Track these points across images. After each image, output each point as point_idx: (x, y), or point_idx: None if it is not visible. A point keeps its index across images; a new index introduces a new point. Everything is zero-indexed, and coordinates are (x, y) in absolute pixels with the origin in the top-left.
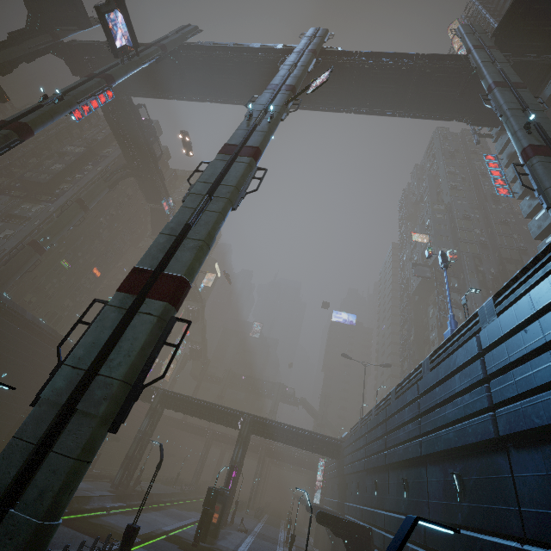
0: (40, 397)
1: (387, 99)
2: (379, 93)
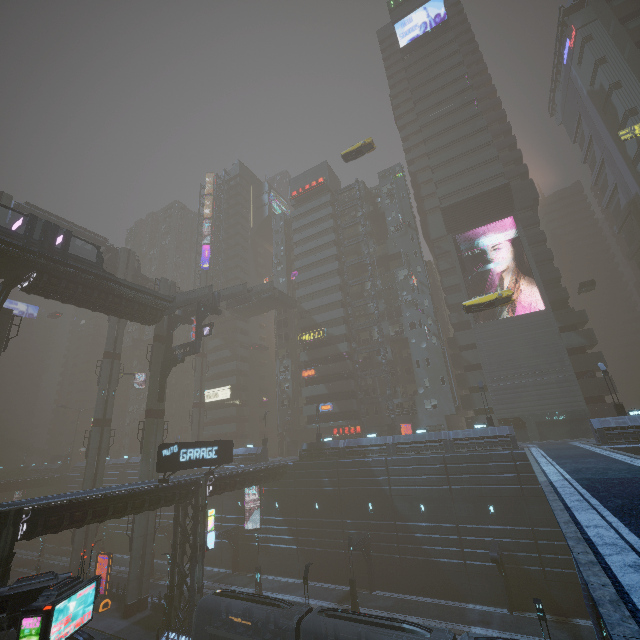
0: (73, 542)
1: None
2: None
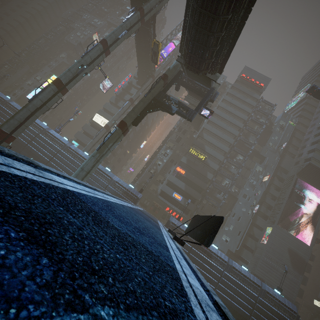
0: None
1: (139, 42)
2: (141, 38)
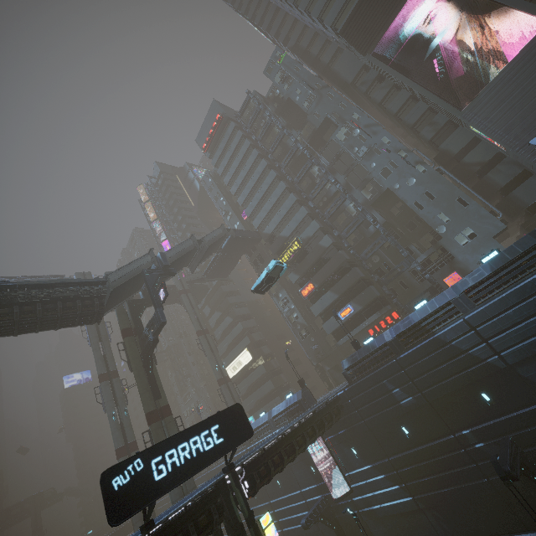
0: None
1: None
2: None
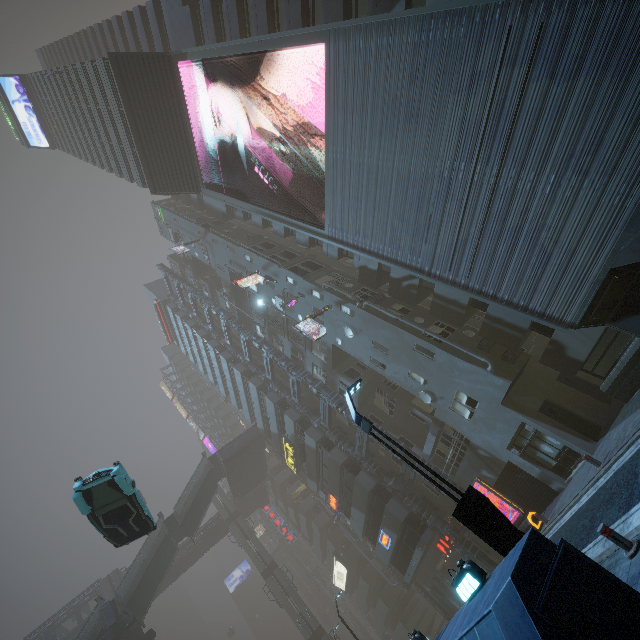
0: None
1: (193, 559)
2: (186, 564)
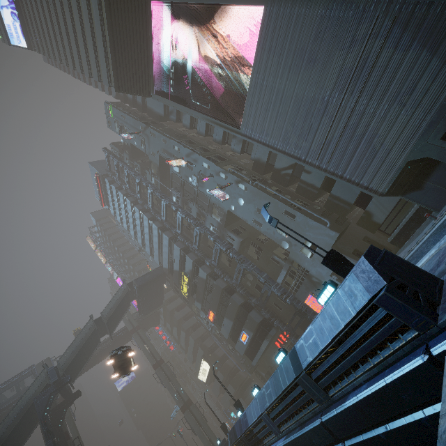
0: None
1: (104, 356)
2: (98, 358)
